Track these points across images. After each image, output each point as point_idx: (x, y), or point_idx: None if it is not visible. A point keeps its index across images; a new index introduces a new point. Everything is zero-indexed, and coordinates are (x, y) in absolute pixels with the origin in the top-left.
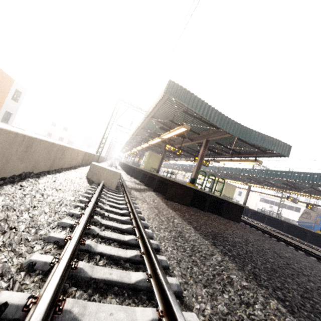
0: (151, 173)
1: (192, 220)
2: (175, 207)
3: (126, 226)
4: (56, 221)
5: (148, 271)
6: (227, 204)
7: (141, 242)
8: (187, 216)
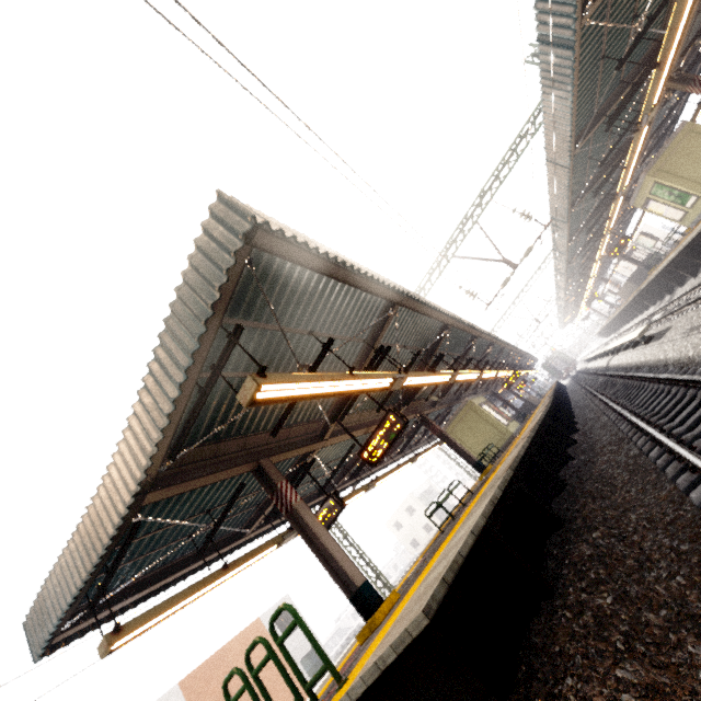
0: None
1: None
2: None
3: None
4: None
5: None
6: None
7: None
8: None
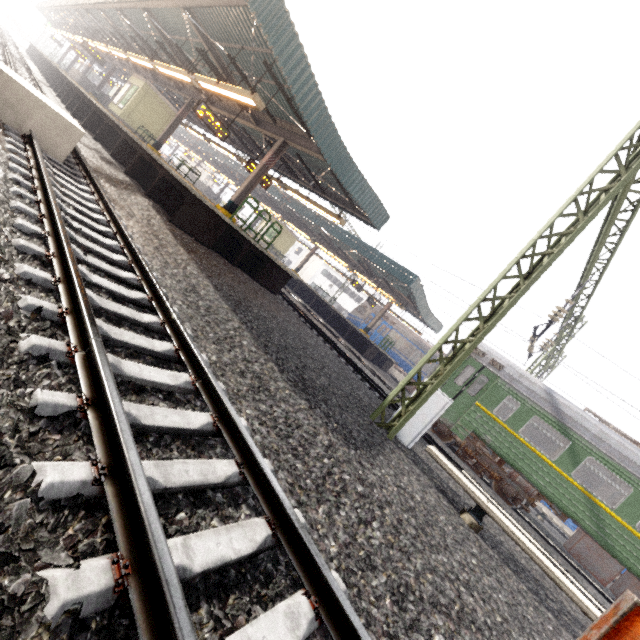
0: (149, 153)
1: (212, 275)
2: (188, 245)
3: (118, 258)
4: (9, 220)
5: (160, 317)
6: (271, 266)
7: (145, 285)
8: (207, 266)
